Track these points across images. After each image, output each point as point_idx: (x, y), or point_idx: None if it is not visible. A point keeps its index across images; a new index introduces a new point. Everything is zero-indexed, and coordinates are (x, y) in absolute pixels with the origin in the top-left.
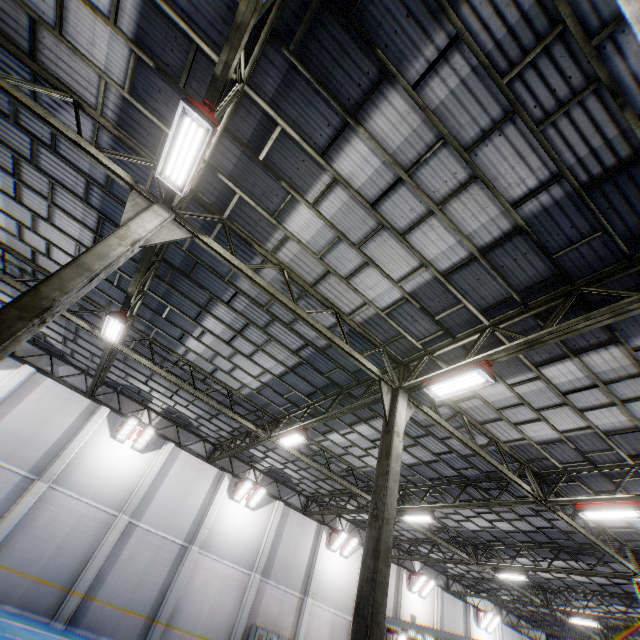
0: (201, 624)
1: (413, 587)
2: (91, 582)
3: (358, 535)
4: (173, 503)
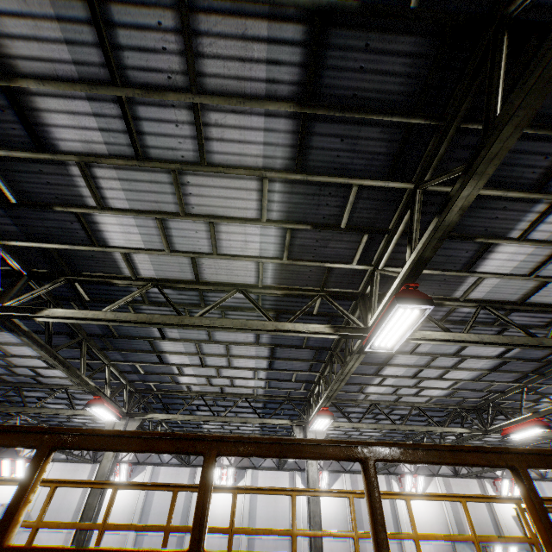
0: None
1: (501, 492)
2: None
3: (425, 469)
4: (270, 511)
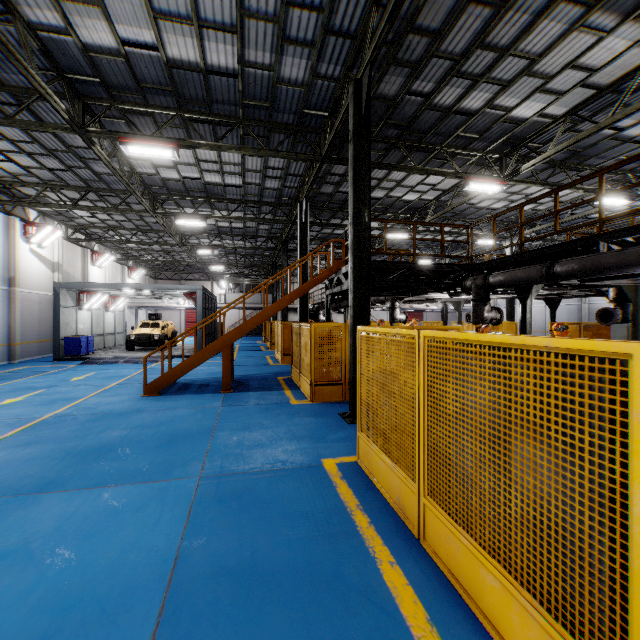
0: None
1: None
2: None
3: None
4: None
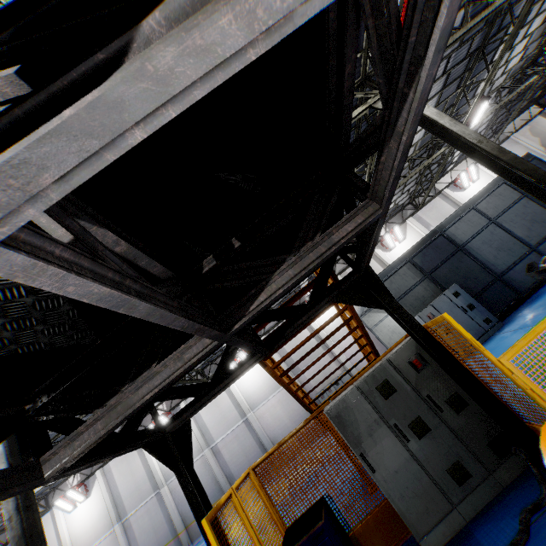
0: (293, 428)
1: (389, 247)
2: (228, 483)
3: None
4: (217, 416)
